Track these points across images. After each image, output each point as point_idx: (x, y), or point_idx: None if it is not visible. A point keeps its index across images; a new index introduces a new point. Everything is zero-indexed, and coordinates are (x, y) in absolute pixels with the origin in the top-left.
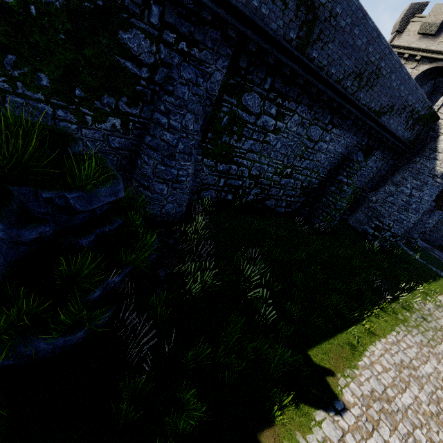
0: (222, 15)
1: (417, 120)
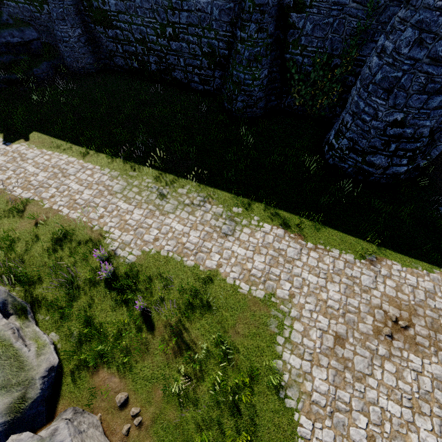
0: None
1: None
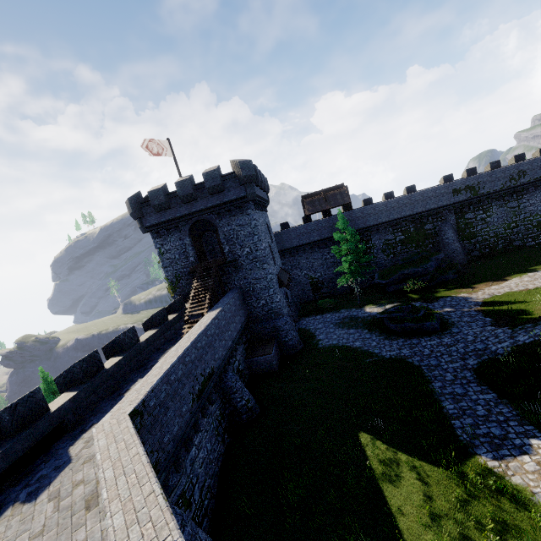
0: (445, 208)
1: None
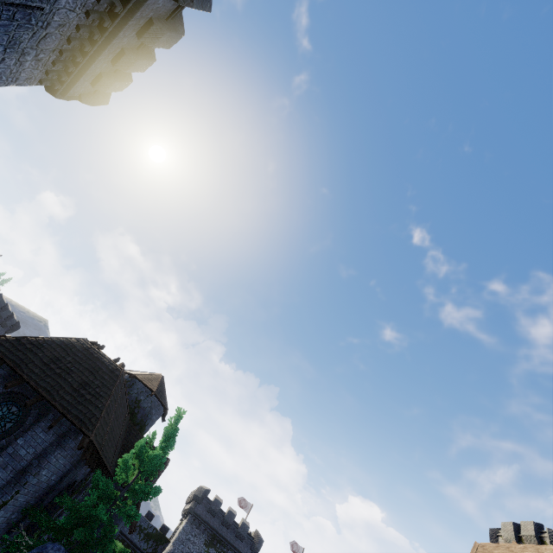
0: None
1: (148, 535)
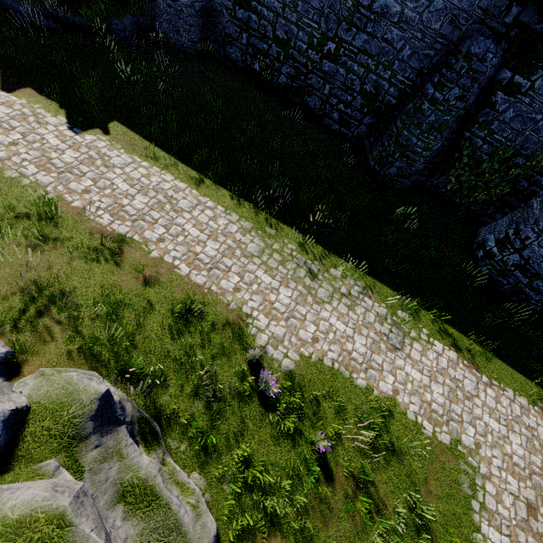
0: None
1: None
